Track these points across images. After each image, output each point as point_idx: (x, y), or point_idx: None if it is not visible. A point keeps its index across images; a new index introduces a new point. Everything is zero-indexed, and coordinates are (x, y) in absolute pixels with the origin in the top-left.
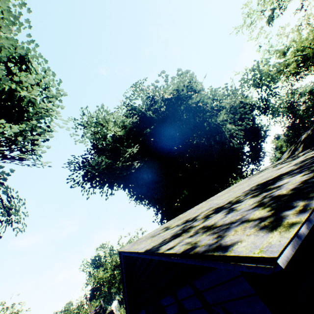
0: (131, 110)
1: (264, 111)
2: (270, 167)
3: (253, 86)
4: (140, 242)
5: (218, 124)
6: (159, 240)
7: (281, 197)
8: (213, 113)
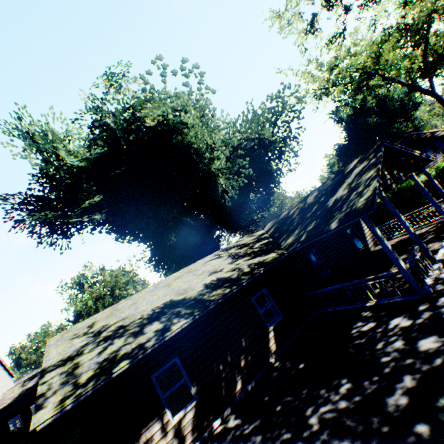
0: (99, 128)
1: (279, 156)
2: (239, 245)
3: (270, 124)
4: (62, 341)
5: (213, 173)
6: (61, 357)
7: (109, 363)
8: (203, 163)
